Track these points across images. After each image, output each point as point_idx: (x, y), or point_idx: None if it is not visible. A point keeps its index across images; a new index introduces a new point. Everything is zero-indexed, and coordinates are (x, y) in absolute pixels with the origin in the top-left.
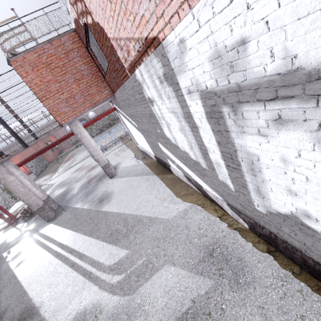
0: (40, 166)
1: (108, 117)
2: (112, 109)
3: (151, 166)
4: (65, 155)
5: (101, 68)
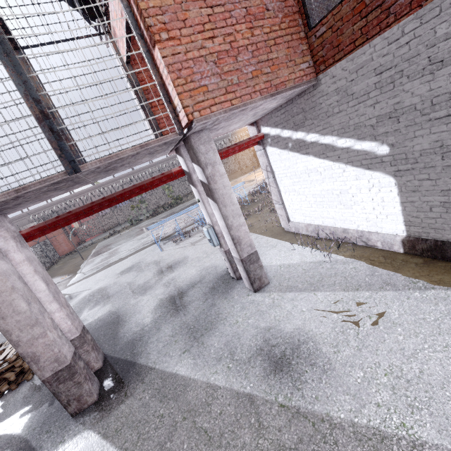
0: (45, 260)
1: (168, 193)
2: (257, 138)
3: (402, 265)
4: (91, 246)
5: (308, 5)
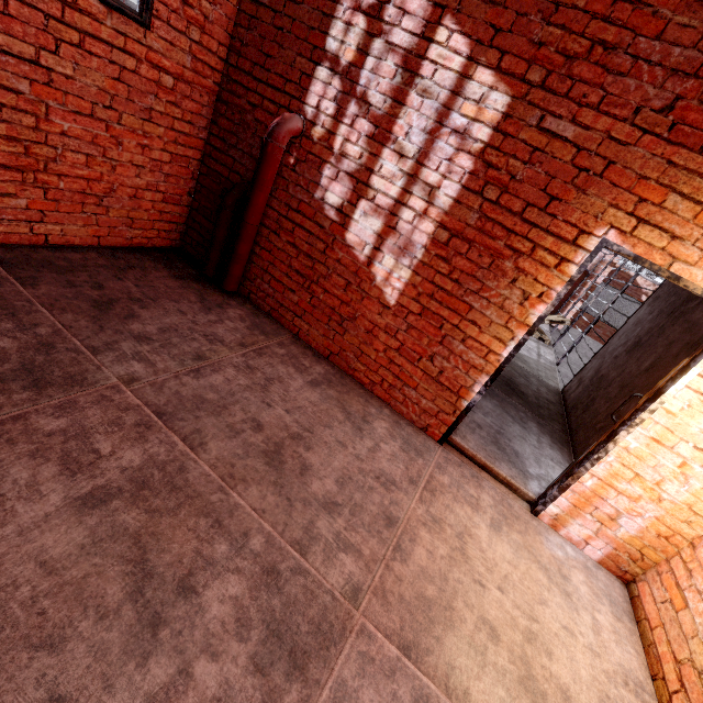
0: None
1: None
2: None
3: None
4: None
5: None
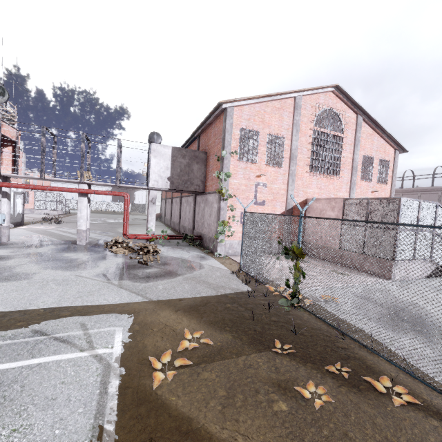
0: None
1: None
2: None
3: None
4: None
5: None
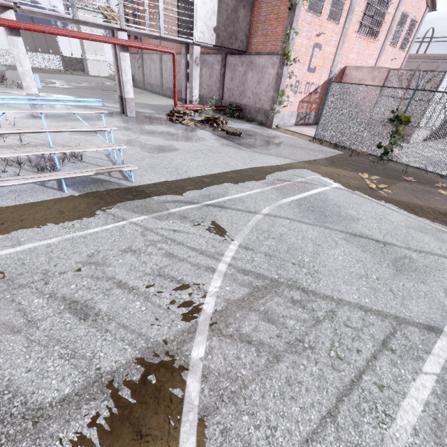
0: None
1: None
2: None
3: None
4: None
5: None
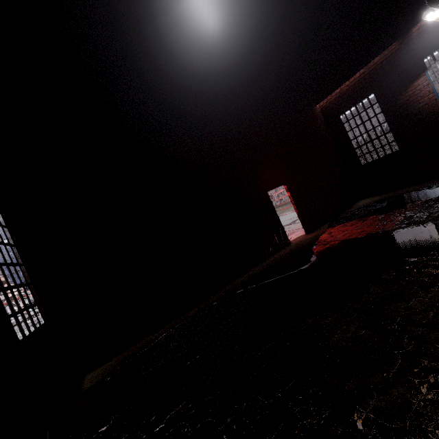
0: None
1: None
2: None
3: None
4: None
5: None
